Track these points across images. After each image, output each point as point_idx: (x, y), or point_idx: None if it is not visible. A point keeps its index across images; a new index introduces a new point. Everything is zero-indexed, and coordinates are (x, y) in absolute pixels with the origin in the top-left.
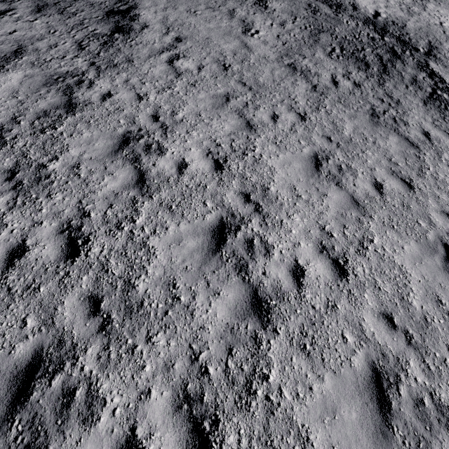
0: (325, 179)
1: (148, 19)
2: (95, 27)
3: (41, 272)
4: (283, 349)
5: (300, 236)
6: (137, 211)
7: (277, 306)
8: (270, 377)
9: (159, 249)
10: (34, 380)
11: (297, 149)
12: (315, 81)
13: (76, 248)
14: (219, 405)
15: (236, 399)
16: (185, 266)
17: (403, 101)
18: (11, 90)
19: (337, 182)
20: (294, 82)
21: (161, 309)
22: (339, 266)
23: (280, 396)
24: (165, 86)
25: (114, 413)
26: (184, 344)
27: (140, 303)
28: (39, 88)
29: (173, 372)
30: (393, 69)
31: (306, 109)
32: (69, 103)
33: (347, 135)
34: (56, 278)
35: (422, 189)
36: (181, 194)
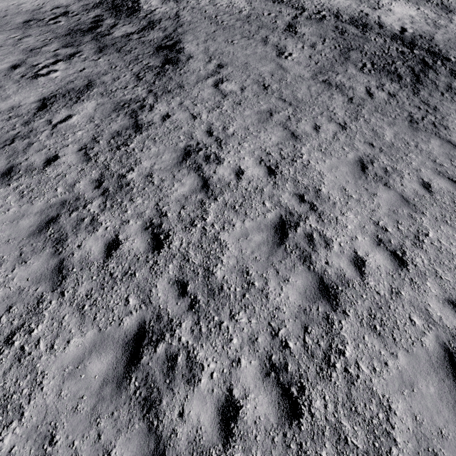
0: (372, 180)
1: (192, 51)
2: (148, 61)
3: (134, 261)
4: (354, 329)
5: (356, 231)
6: (206, 211)
7: (343, 292)
8: (346, 352)
9: (230, 242)
10: (142, 347)
11: (341, 154)
12: (350, 94)
13: (160, 242)
14: (303, 375)
15: (317, 370)
16: (255, 257)
17: (440, 107)
18: (88, 116)
19: (385, 182)
20: (330, 96)
21: (239, 292)
22: (397, 257)
23: (358, 369)
24: (214, 106)
25: (211, 376)
26: (264, 322)
27: (220, 287)
28: (110, 114)
29: (257, 345)
30: (426, 79)
31: (346, 119)
32: (136, 124)
33: (388, 140)
34: (147, 266)
35: None
36: (242, 196)
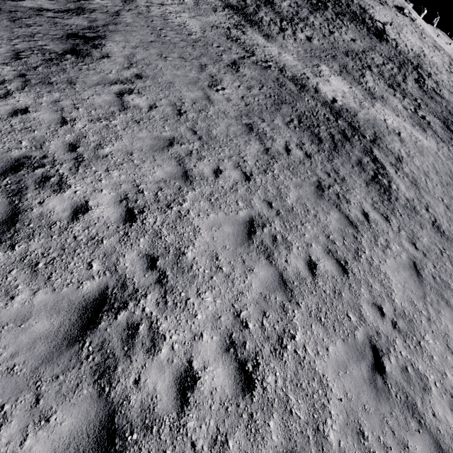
0: (255, 249)
1: (113, 51)
2: (47, 43)
3: None
4: None
5: (206, 324)
6: None
7: (137, 445)
8: None
9: None
10: None
11: (232, 210)
12: (268, 145)
13: None
14: None
15: None
16: (12, 365)
17: (348, 179)
18: None
19: (268, 255)
20: (247, 141)
21: None
22: (245, 373)
23: None
24: (103, 116)
25: None
26: None
27: None
28: None
29: None
30: (342, 149)
31: (254, 170)
32: None
33: (290, 203)
34: None
35: (356, 275)
36: (61, 248)
